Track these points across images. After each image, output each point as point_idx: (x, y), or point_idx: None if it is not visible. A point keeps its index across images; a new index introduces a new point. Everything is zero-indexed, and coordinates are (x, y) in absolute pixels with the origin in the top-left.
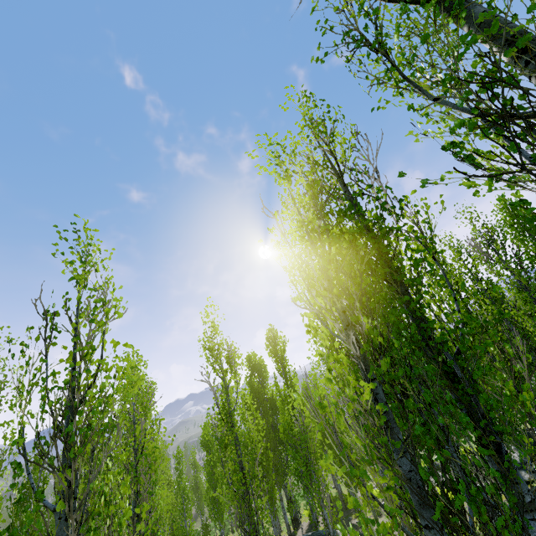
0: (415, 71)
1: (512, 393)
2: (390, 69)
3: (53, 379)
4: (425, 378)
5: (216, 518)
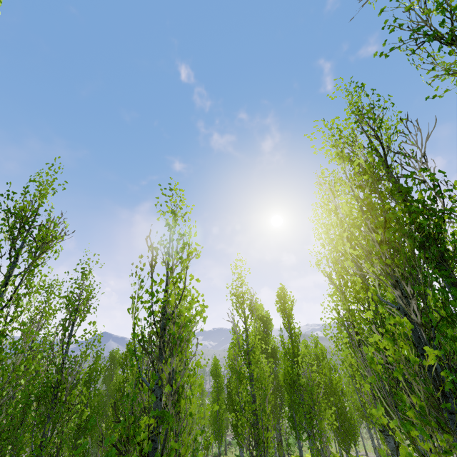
0: None
1: None
2: None
3: (157, 296)
4: None
5: (216, 438)
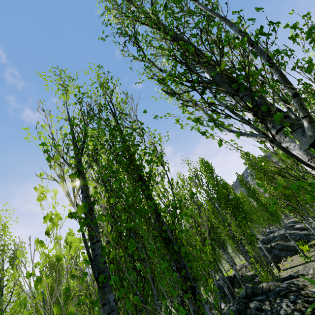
0: (148, 43)
1: (200, 246)
2: (139, 50)
3: None
4: (144, 239)
5: None
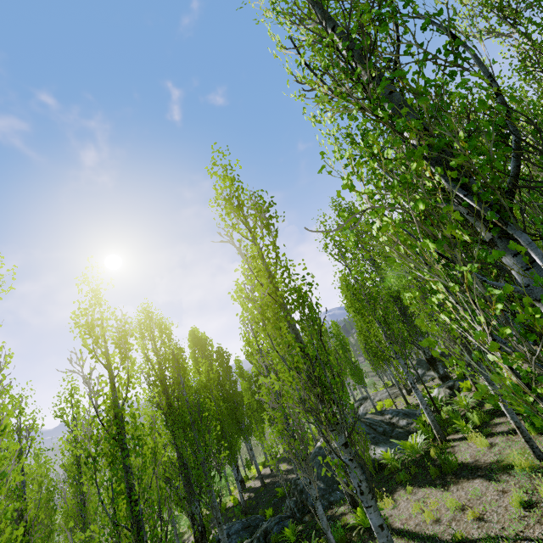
0: None
1: None
2: None
3: None
4: None
5: None
